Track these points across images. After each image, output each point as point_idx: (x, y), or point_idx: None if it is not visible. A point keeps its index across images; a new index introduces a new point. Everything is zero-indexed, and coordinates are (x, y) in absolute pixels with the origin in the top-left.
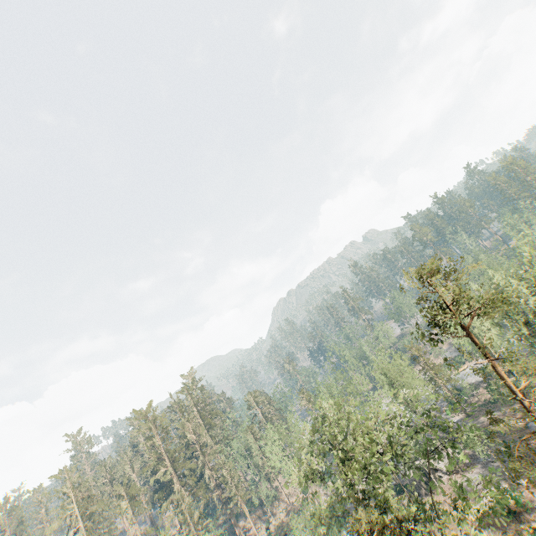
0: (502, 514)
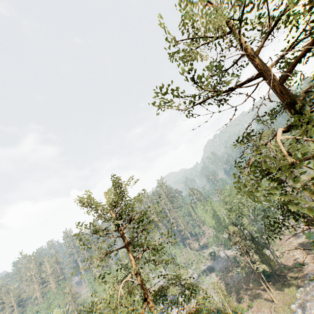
0: (309, 243)
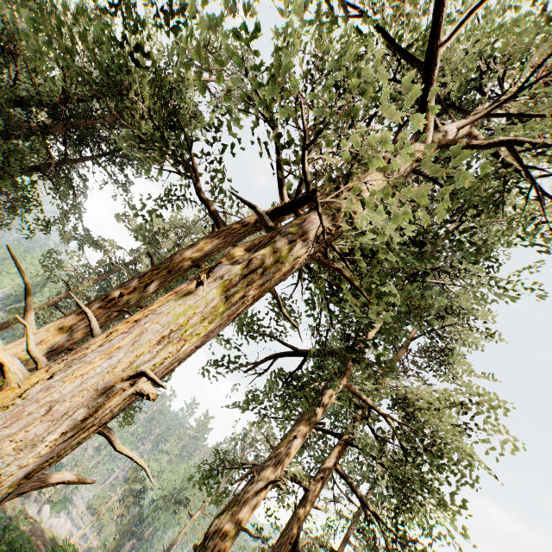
0: None
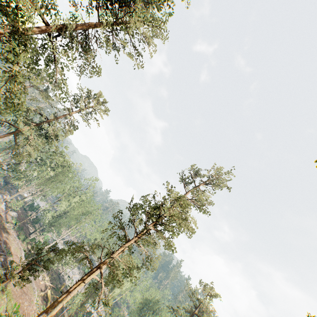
0: None
